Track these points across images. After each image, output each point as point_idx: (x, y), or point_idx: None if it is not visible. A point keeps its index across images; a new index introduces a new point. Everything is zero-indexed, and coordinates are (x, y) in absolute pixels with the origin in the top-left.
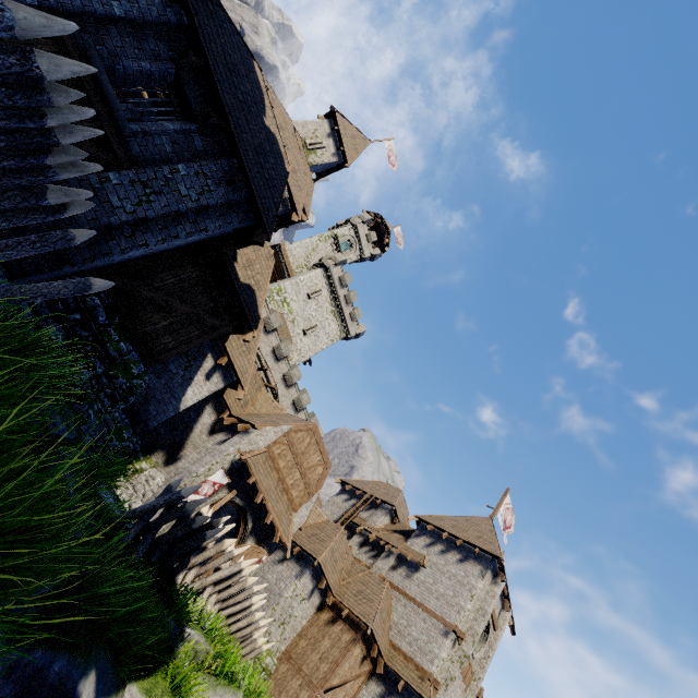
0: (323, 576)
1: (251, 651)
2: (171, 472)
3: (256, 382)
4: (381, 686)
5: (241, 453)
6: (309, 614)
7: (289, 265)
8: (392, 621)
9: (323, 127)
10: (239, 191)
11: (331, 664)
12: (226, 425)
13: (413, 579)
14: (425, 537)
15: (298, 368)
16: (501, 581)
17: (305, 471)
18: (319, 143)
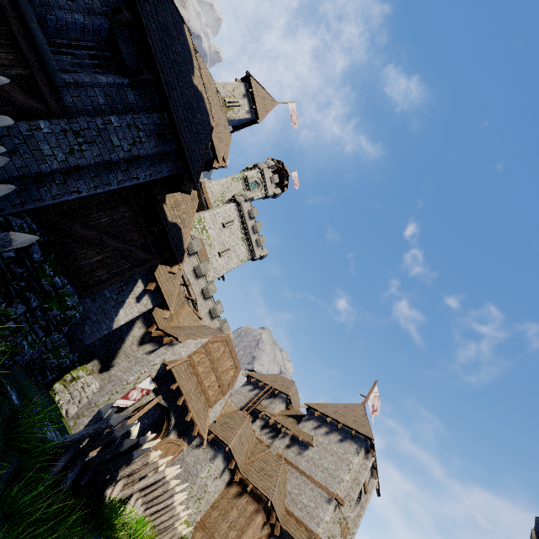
0: (232, 458)
1: (172, 536)
2: (105, 379)
3: (180, 299)
4: None
5: (166, 363)
6: (220, 489)
7: (208, 199)
8: (286, 490)
9: (239, 88)
10: (169, 143)
11: (238, 532)
12: (153, 337)
13: (304, 456)
14: (313, 421)
15: (214, 283)
16: (371, 457)
17: (220, 375)
18: (236, 102)
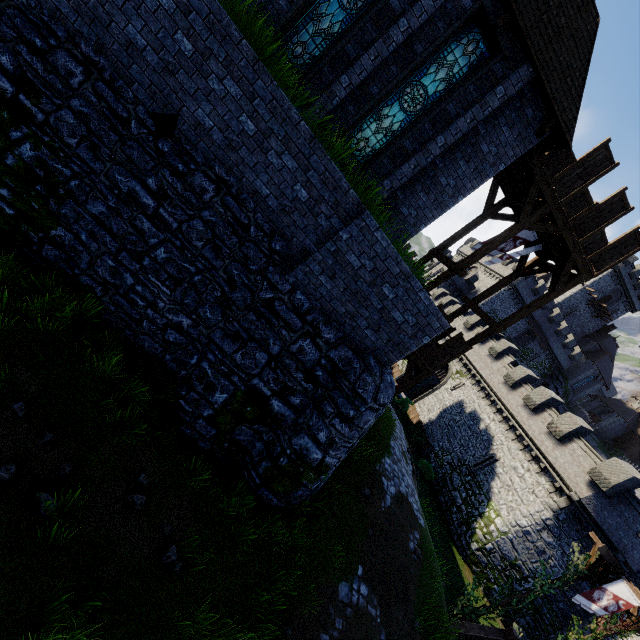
0: None
1: None
2: None
3: None
4: None
5: None
6: None
7: None
8: None
9: None
10: (619, 417)
11: None
12: None
13: None
14: None
15: None
16: None
17: None
18: None
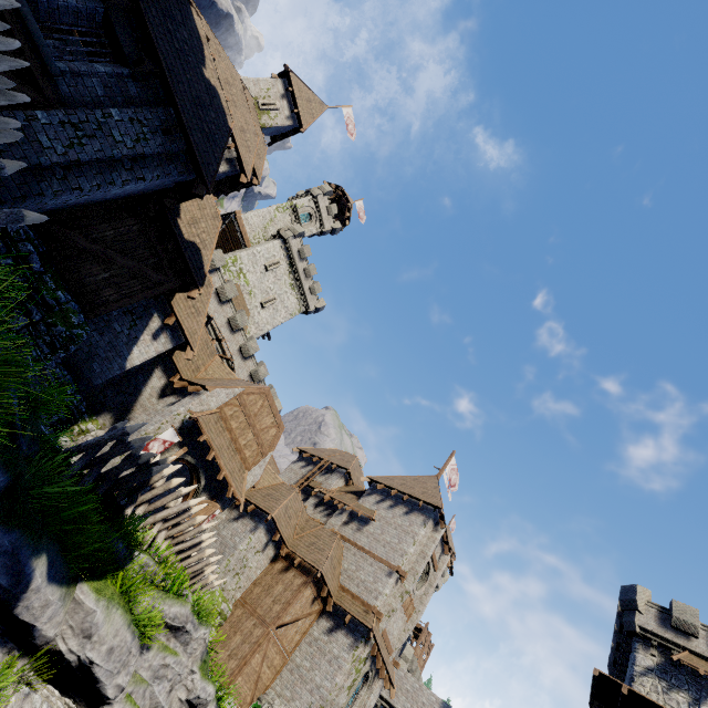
0: (277, 530)
1: (203, 587)
2: None
3: (208, 348)
4: (330, 622)
5: (192, 412)
6: (263, 565)
7: (245, 235)
8: (342, 568)
9: (276, 86)
10: (177, 142)
11: (283, 605)
12: (177, 389)
13: (363, 532)
14: (376, 495)
15: (255, 340)
16: (441, 528)
17: (258, 432)
18: (272, 104)
